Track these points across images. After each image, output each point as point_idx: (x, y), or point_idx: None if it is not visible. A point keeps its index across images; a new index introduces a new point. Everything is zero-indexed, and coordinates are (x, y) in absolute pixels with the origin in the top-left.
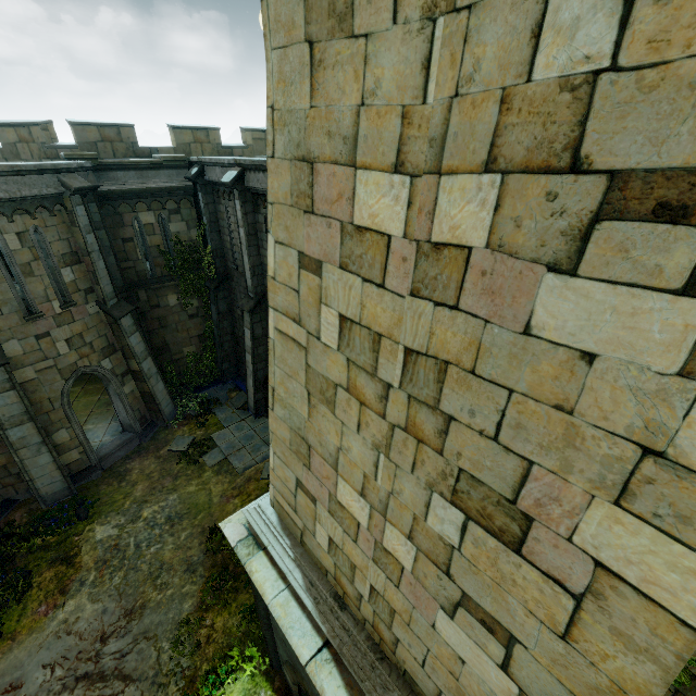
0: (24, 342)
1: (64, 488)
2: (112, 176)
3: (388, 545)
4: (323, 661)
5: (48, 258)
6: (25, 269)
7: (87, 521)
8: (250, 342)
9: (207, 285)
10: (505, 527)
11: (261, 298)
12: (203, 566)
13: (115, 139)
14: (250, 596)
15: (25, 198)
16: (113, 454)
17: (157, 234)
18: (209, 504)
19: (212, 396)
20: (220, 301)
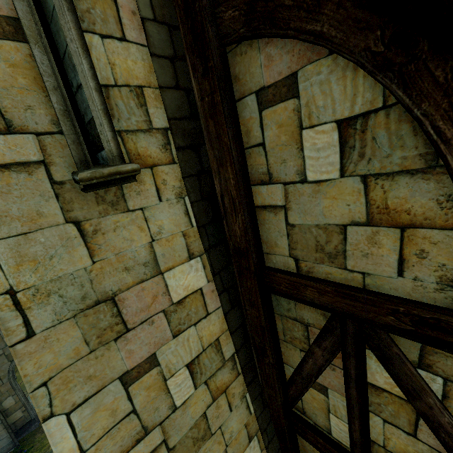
0: None
1: (9, 442)
2: None
3: None
4: None
5: None
6: None
7: None
8: None
9: None
10: None
11: None
12: None
13: None
14: None
15: None
16: None
17: None
18: None
19: None
20: None
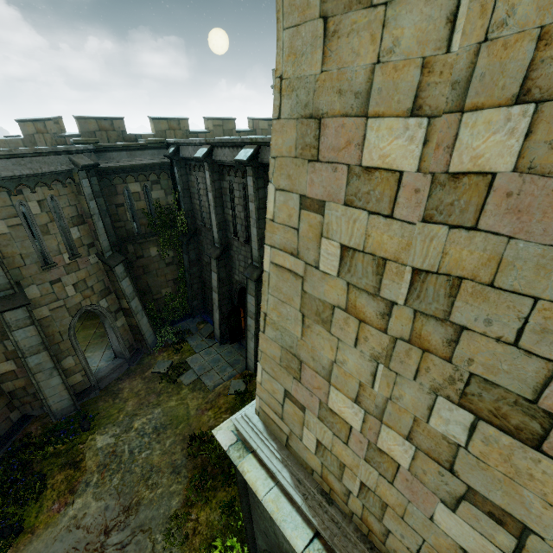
0: (41, 286)
1: (70, 405)
2: (109, 156)
3: (383, 445)
4: (316, 551)
5: (60, 220)
6: (43, 229)
7: (89, 432)
8: (216, 283)
9: (180, 239)
10: (522, 426)
11: (225, 247)
12: (186, 468)
13: (109, 129)
14: (227, 493)
15: (45, 174)
16: (108, 376)
17: (142, 200)
18: (187, 416)
19: (185, 328)
20: (190, 252)
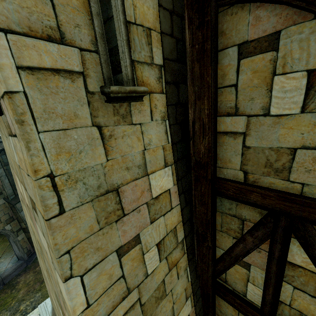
0: None
1: None
2: None
3: None
4: None
5: None
6: None
7: None
8: None
9: None
10: None
11: None
12: None
13: None
14: None
15: None
16: (11, 274)
17: None
18: None
19: None
20: None
